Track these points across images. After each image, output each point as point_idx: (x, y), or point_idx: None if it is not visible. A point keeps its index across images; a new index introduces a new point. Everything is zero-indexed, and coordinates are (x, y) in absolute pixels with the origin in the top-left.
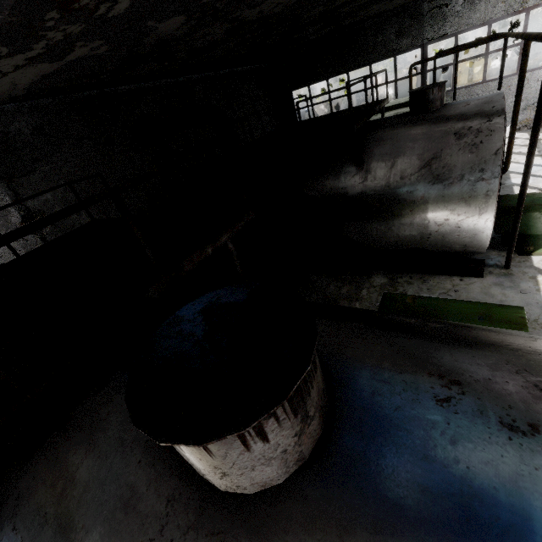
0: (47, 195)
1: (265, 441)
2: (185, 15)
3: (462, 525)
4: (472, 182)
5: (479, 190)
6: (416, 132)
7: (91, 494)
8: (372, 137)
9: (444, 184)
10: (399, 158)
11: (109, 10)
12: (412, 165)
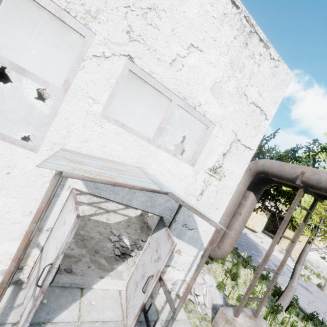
0: None
1: None
2: None
3: None
4: None
5: None
6: None
7: None
8: None
9: None
10: None
11: None
12: None
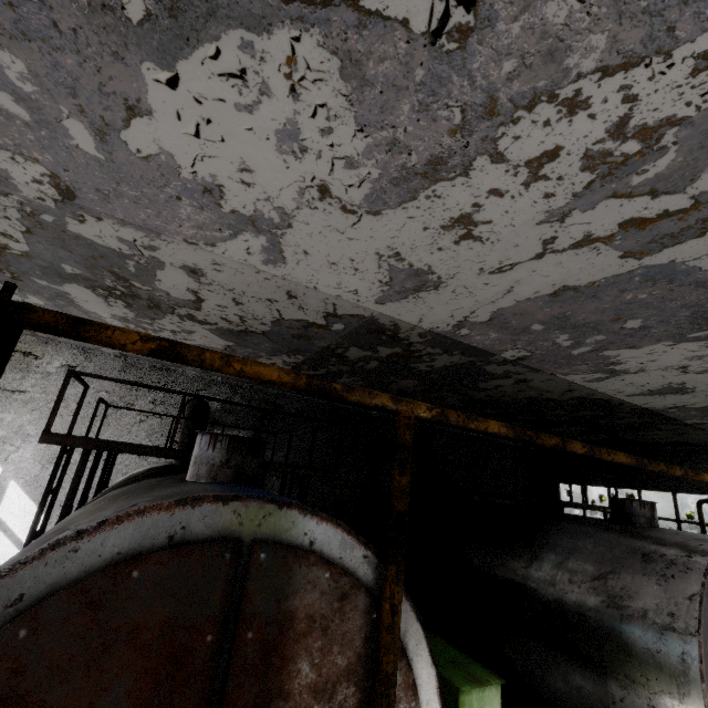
0: (270, 453)
1: (213, 451)
2: (418, 380)
3: (228, 487)
4: (658, 626)
5: (671, 645)
6: (601, 536)
7: (152, 481)
8: (554, 524)
9: (621, 612)
10: (572, 556)
11: (365, 365)
12: (585, 570)
